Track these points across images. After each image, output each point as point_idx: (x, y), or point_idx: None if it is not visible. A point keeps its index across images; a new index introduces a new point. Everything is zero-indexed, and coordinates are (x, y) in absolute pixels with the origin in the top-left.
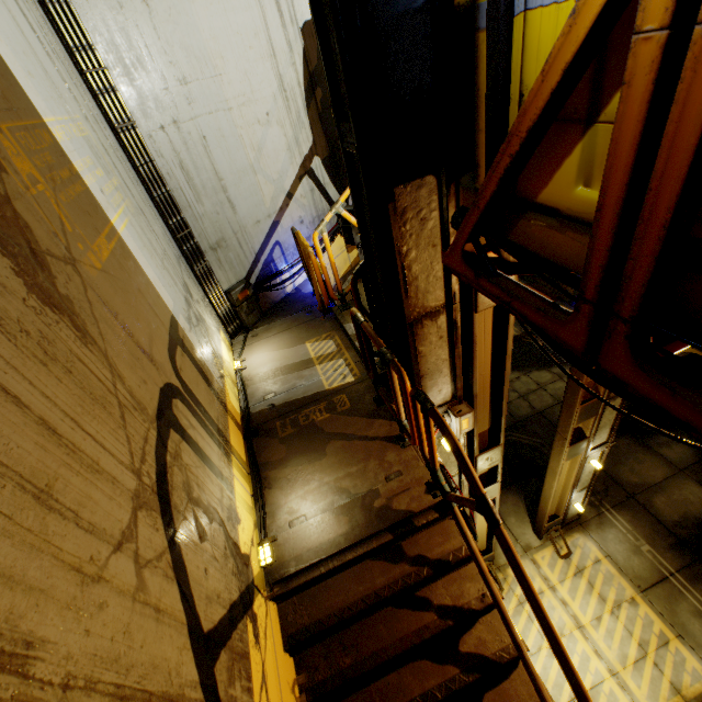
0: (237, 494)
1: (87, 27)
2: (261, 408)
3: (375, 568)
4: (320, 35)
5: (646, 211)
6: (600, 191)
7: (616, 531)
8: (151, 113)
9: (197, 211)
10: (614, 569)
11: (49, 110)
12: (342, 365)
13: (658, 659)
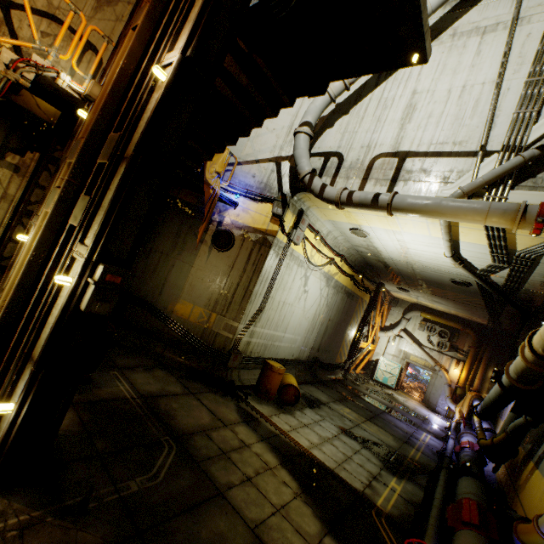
0: None
1: None
2: None
3: None
4: None
5: None
6: None
7: None
8: None
9: None
10: None
11: None
12: None
13: None
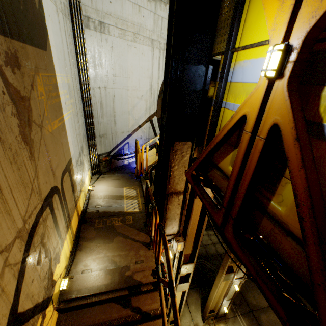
0: (64, 248)
1: (87, 48)
2: (92, 210)
3: (114, 308)
4: (164, 85)
5: (242, 182)
6: (231, 170)
7: None
8: (97, 81)
9: (100, 120)
10: None
11: (60, 71)
12: (136, 203)
13: None
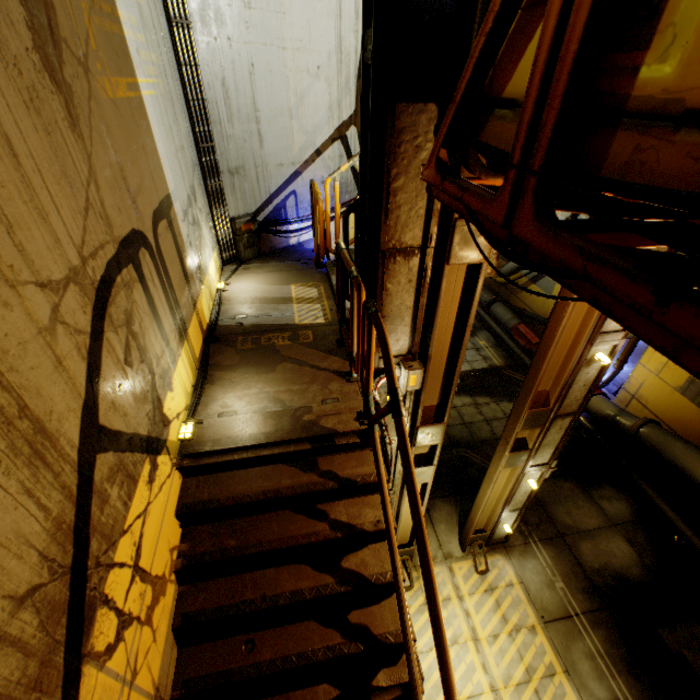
0: (178, 370)
1: None
2: (229, 323)
3: (286, 472)
4: None
5: (564, 49)
6: (538, 43)
7: (537, 562)
8: (209, 22)
9: (226, 130)
10: (524, 596)
11: None
12: (318, 309)
13: (540, 687)
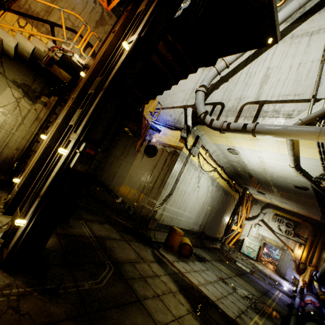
0: None
1: None
2: None
3: None
4: None
5: None
6: None
7: None
8: None
9: None
10: None
11: None
12: None
13: None
